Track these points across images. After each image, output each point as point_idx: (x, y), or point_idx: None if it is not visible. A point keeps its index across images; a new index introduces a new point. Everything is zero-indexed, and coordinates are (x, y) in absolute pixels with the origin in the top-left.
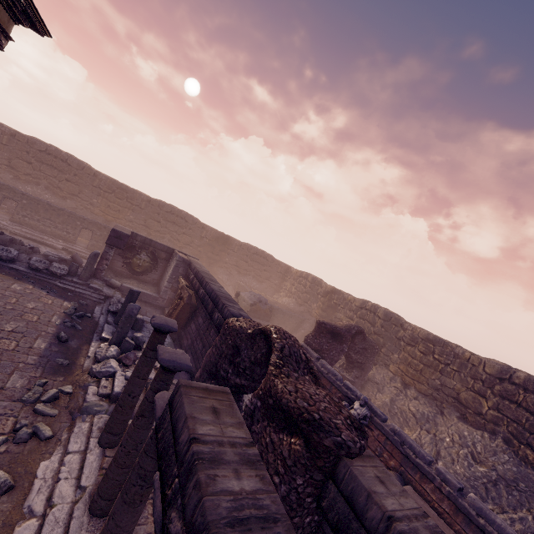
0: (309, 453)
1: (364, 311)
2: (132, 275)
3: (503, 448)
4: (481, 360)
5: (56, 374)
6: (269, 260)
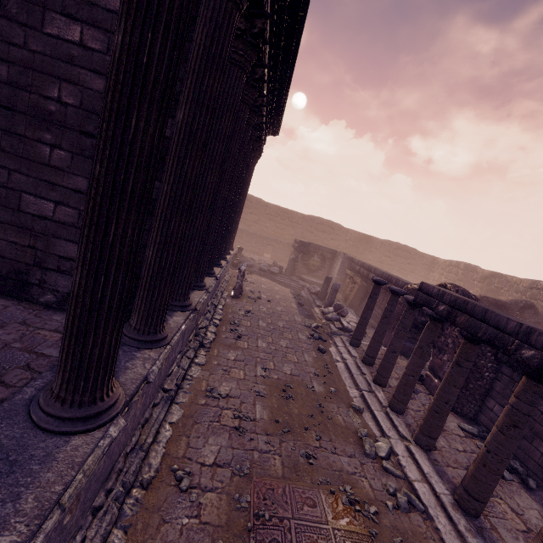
0: None
1: (535, 291)
2: (308, 273)
3: None
4: None
5: (310, 318)
6: (412, 253)
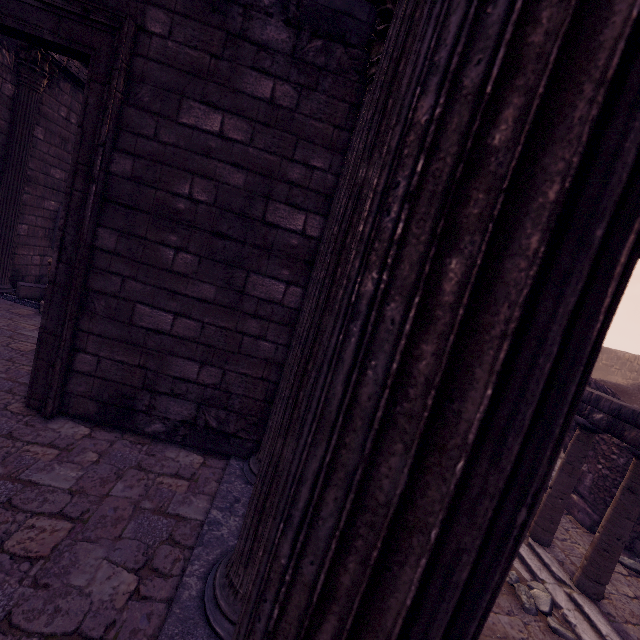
0: None
1: None
2: None
3: None
4: None
5: None
6: None
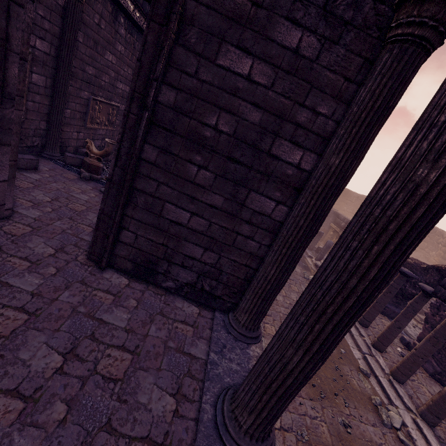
0: None
1: None
2: None
3: None
4: None
5: (306, 270)
6: None
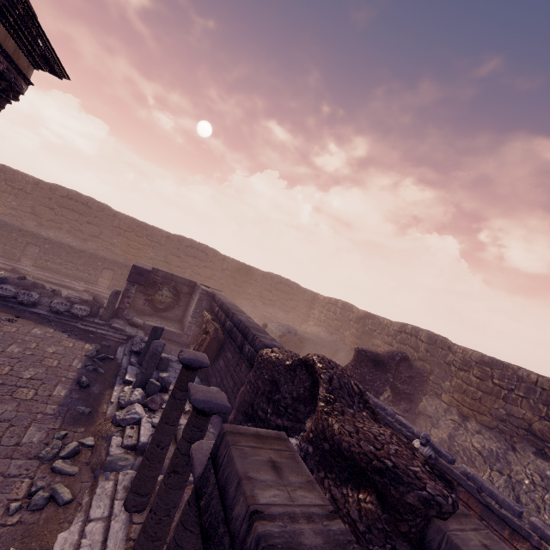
0: (387, 514)
1: (404, 335)
2: (154, 313)
3: None
4: None
5: (76, 424)
6: (294, 288)
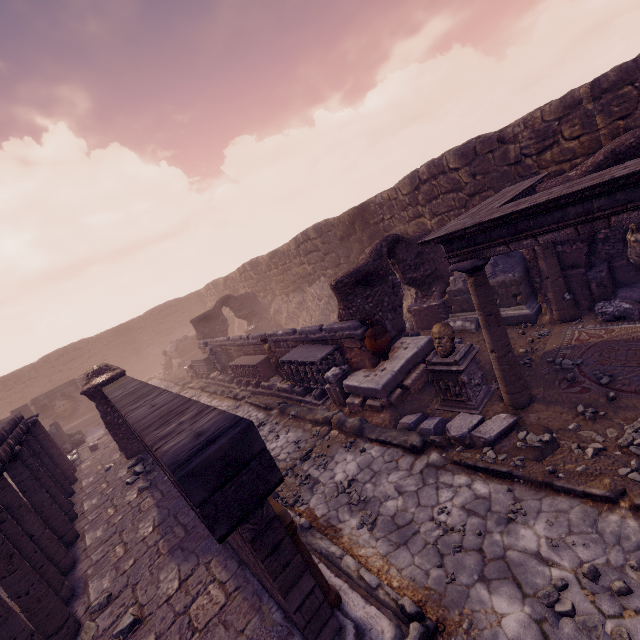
0: (95, 398)
1: (243, 275)
2: (70, 420)
3: (324, 281)
4: (288, 245)
5: None
6: (177, 304)
